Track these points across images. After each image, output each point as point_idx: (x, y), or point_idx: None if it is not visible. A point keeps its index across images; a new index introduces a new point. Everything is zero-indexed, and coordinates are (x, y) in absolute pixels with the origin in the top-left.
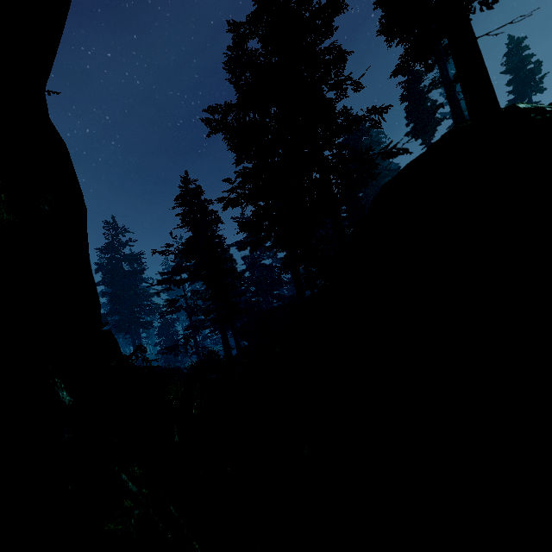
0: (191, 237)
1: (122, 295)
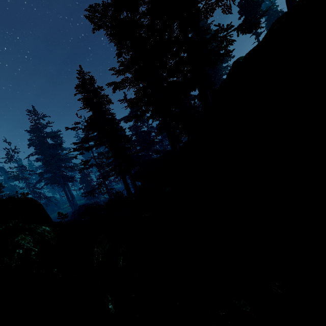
0: (92, 115)
1: (50, 160)
